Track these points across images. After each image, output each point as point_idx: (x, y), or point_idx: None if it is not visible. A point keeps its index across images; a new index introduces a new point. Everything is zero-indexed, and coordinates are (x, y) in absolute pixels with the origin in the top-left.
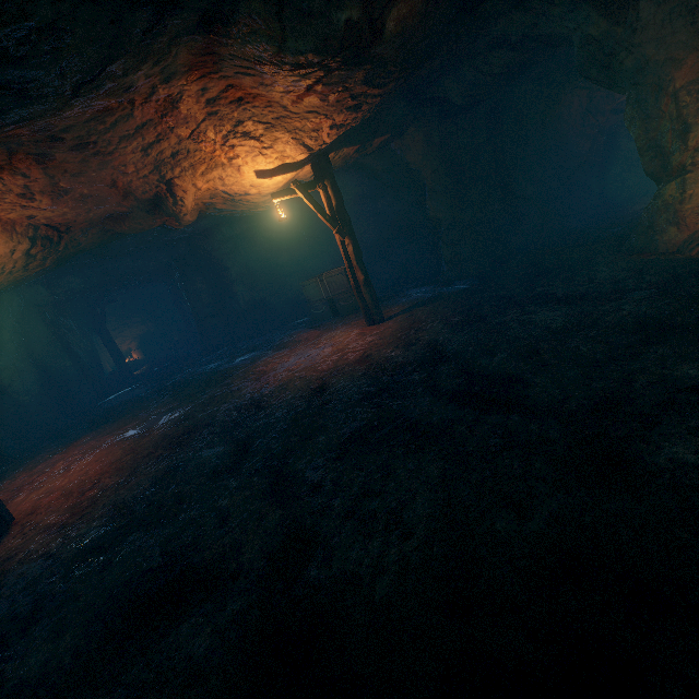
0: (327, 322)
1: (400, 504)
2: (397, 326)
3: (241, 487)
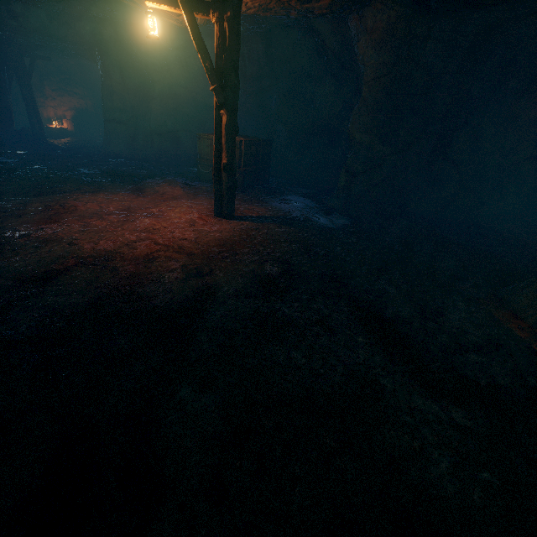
0: (203, 186)
1: None
2: (228, 234)
3: None
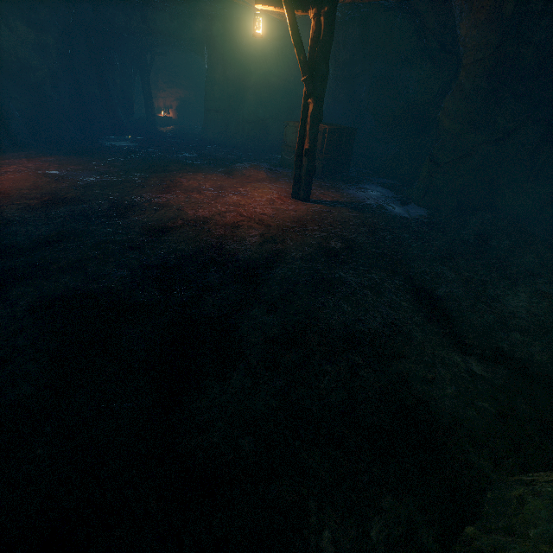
0: (284, 171)
1: None
2: (302, 213)
3: None
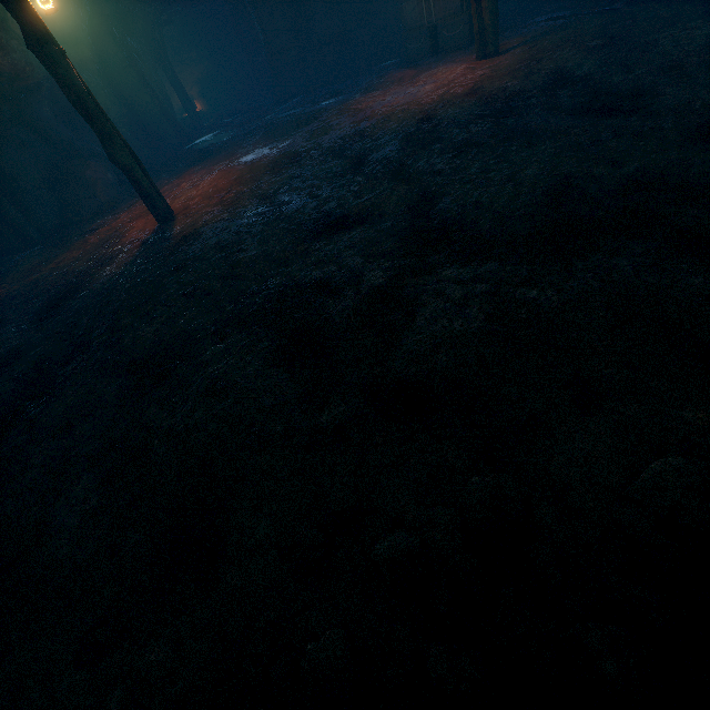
0: (423, 62)
1: (513, 173)
2: (515, 58)
3: (367, 180)
